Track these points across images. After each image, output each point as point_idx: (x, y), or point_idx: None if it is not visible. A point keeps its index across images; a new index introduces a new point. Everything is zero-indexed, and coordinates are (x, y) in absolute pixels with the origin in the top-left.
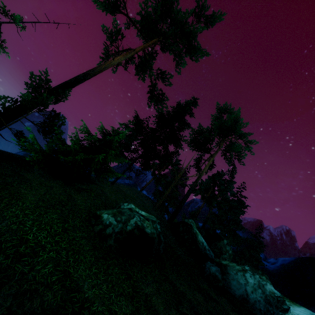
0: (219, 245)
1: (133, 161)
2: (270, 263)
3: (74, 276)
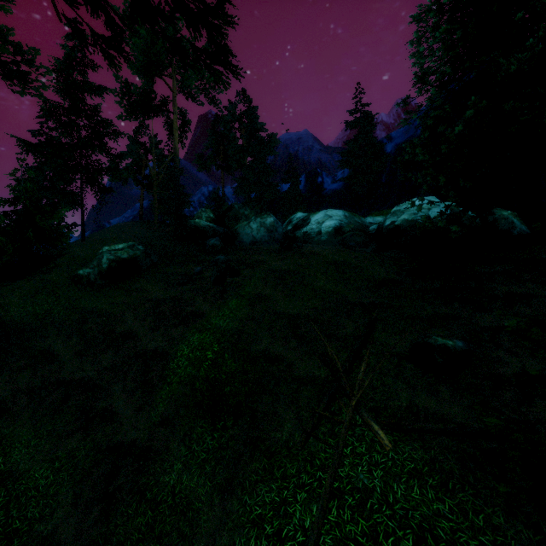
0: (233, 215)
1: (80, 201)
2: (339, 181)
3: (80, 307)
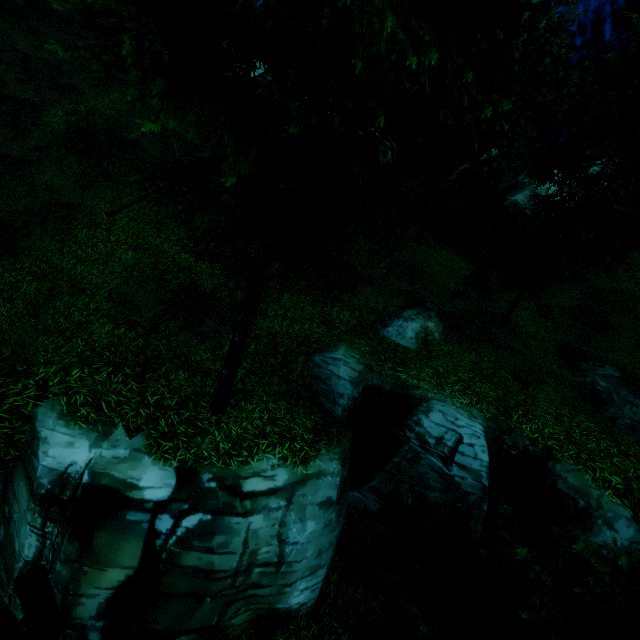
0: None
1: None
2: None
3: None
